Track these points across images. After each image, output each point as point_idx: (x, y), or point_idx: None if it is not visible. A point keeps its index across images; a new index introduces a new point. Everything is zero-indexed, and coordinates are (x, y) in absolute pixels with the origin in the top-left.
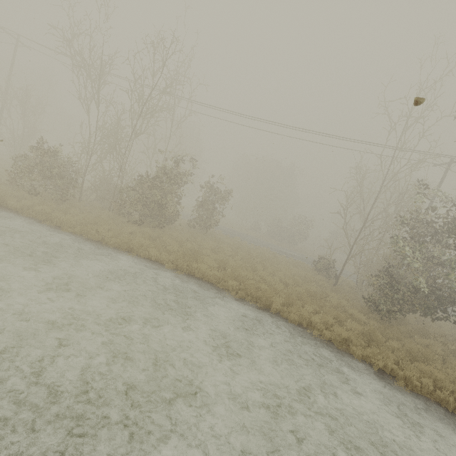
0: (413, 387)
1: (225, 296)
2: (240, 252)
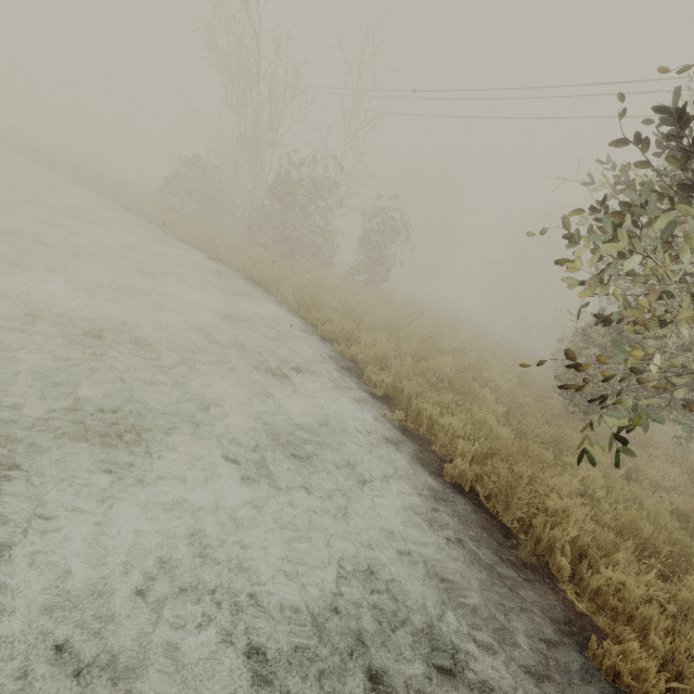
0: (421, 426)
1: (265, 296)
2: (393, 305)
